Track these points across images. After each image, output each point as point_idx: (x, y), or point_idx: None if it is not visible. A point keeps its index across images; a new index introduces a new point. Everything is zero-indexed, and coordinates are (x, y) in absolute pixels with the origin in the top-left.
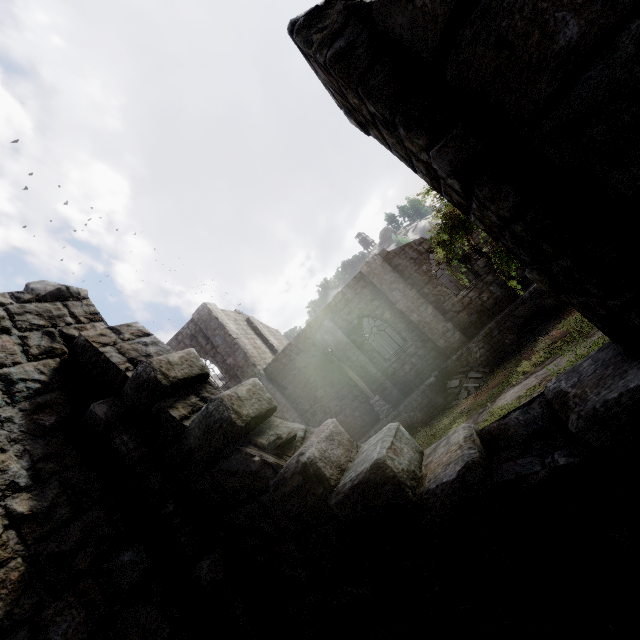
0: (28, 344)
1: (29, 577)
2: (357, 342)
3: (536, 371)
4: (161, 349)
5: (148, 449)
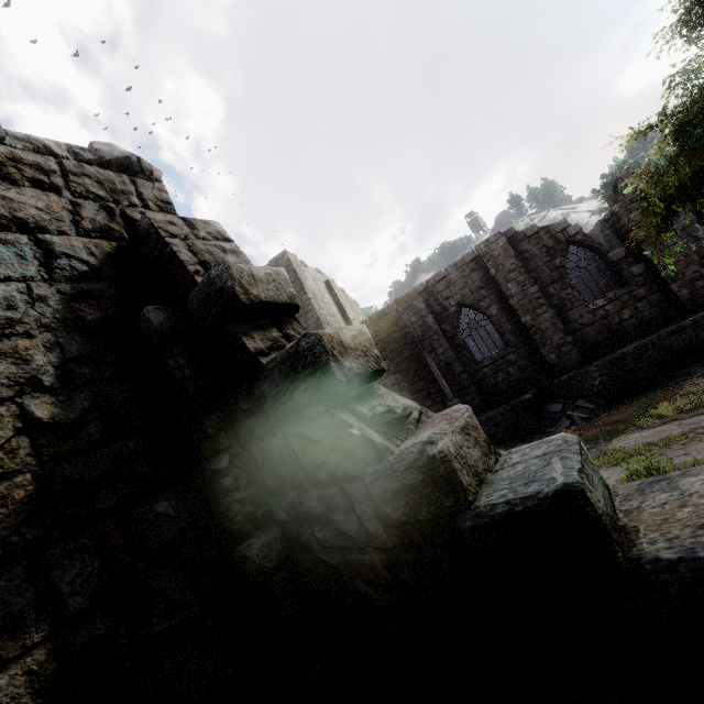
0: (80, 214)
1: (37, 501)
2: (448, 333)
3: (681, 418)
4: (242, 262)
5: (207, 383)
